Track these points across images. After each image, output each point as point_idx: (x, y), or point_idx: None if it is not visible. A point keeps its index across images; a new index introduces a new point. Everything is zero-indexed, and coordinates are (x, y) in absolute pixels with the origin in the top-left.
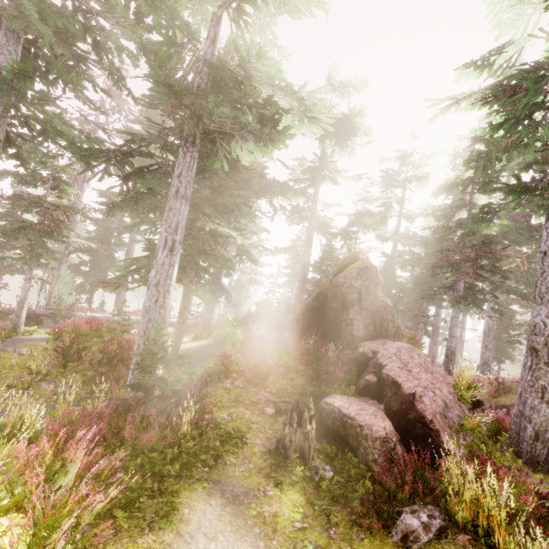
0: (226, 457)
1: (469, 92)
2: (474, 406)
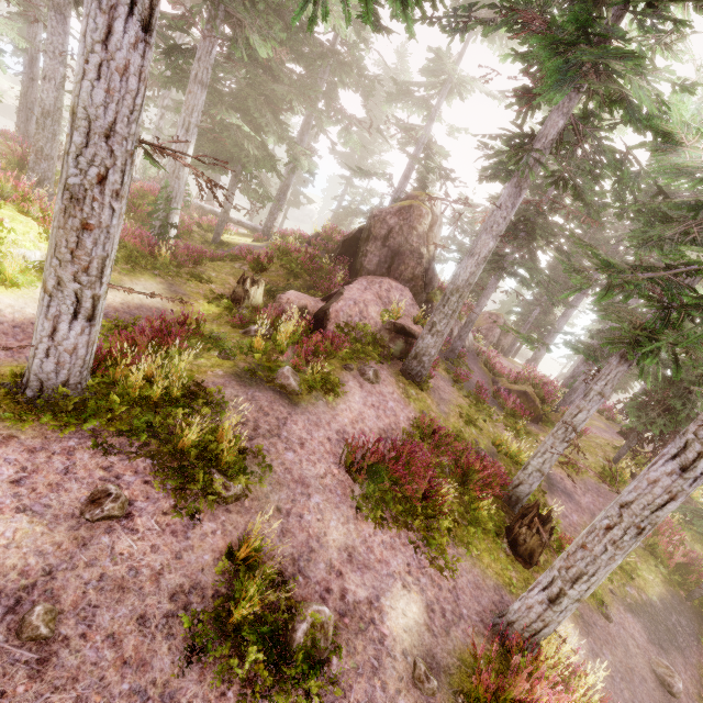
0: (187, 280)
1: None
2: (400, 333)
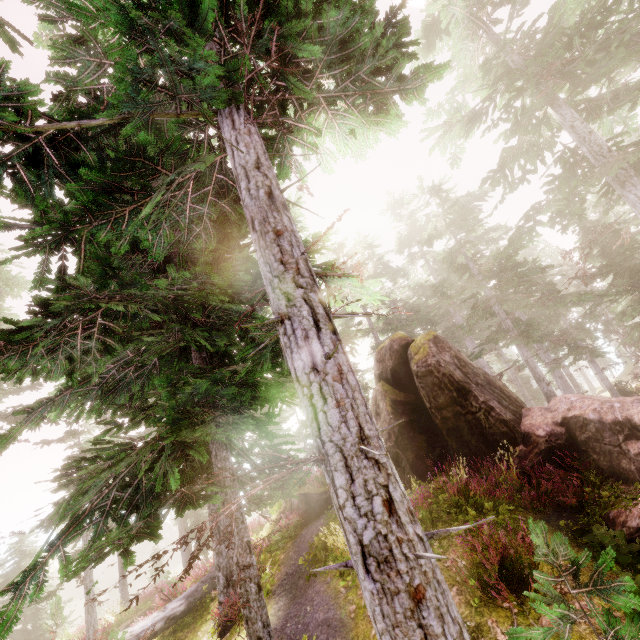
0: None
1: (457, 116)
2: None
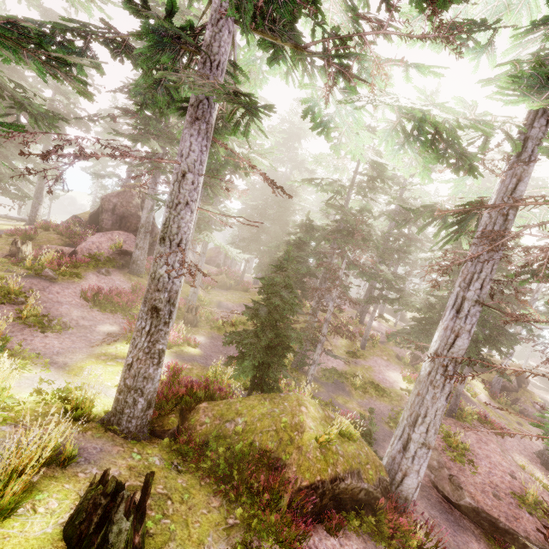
0: None
1: None
2: (127, 255)
